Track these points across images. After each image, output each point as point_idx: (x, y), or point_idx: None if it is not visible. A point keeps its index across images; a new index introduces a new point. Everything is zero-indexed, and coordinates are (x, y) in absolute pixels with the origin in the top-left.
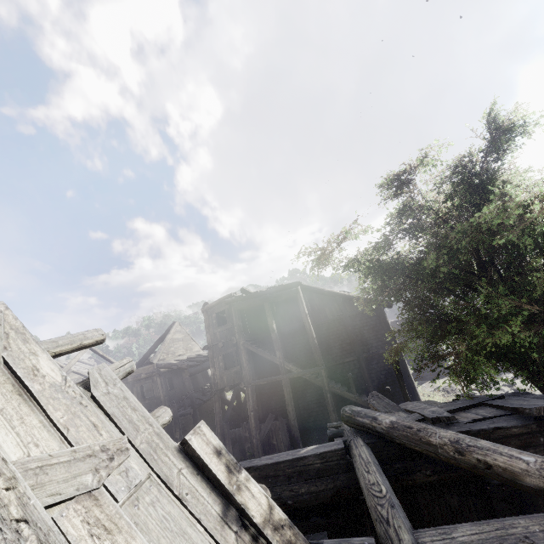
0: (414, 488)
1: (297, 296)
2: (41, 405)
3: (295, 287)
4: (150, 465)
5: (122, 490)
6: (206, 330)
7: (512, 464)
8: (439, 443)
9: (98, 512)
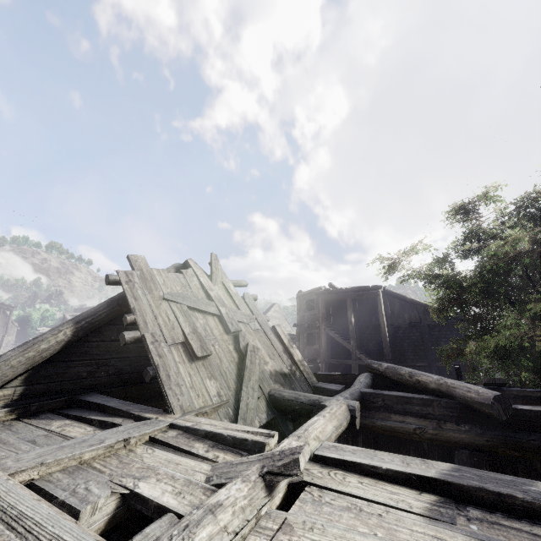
0: None
1: (376, 297)
2: (232, 297)
3: (376, 290)
4: (261, 327)
5: (253, 328)
6: (297, 312)
7: (427, 379)
8: (404, 373)
9: (247, 329)
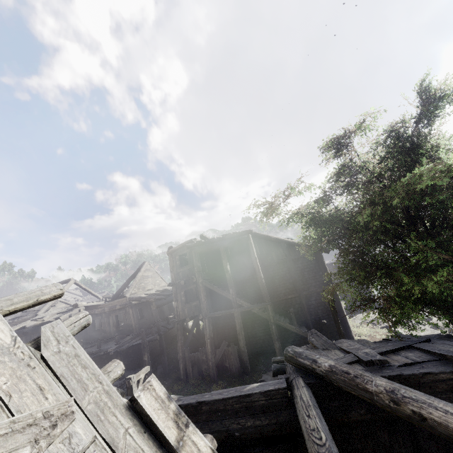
0: (349, 424)
1: (248, 242)
2: None
3: (246, 235)
4: (95, 427)
5: None
6: (171, 269)
7: (448, 420)
8: (375, 391)
9: None
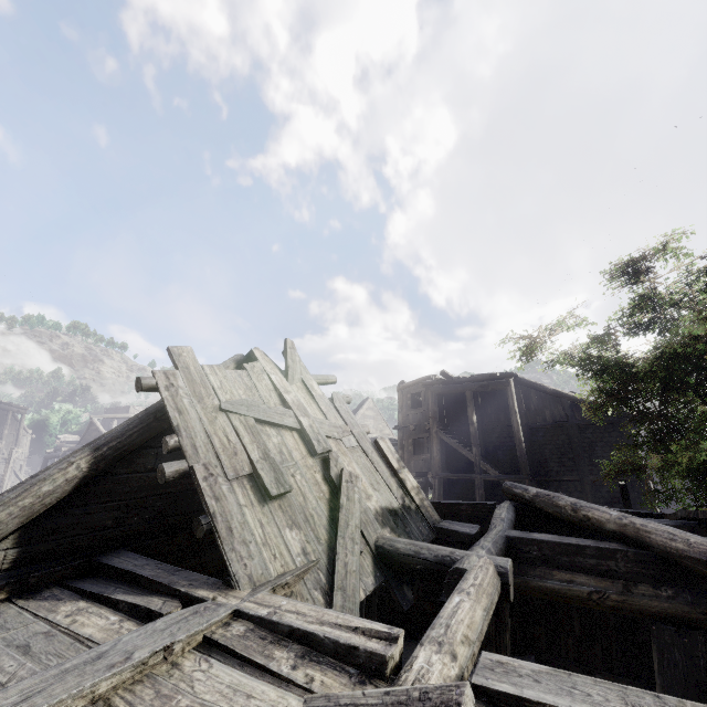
0: None
1: (507, 389)
2: (316, 401)
3: (506, 378)
4: (359, 443)
5: (348, 445)
6: (399, 410)
7: (602, 516)
8: (563, 504)
9: (339, 447)
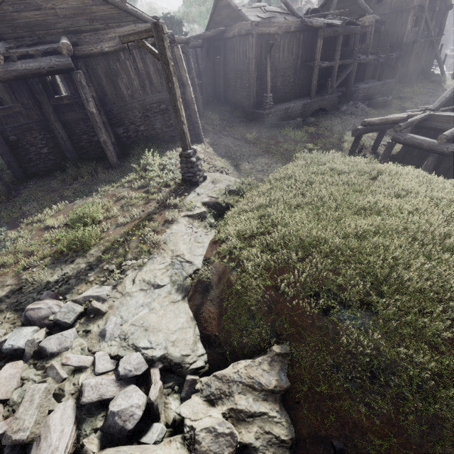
0: None
1: None
2: None
3: None
4: None
5: None
6: None
7: None
8: None
9: None
